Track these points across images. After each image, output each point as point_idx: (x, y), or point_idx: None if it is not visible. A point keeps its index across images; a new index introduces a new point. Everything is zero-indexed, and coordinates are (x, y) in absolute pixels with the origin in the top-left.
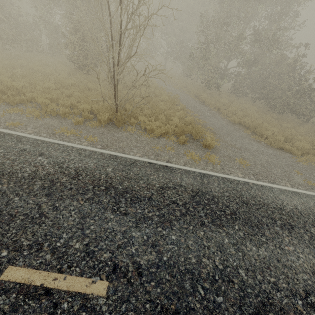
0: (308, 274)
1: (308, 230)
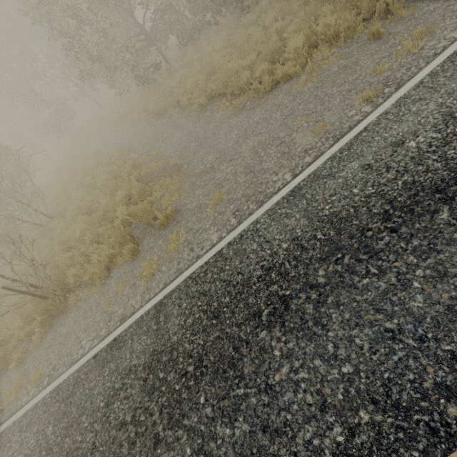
0: (313, 419)
1: (314, 283)
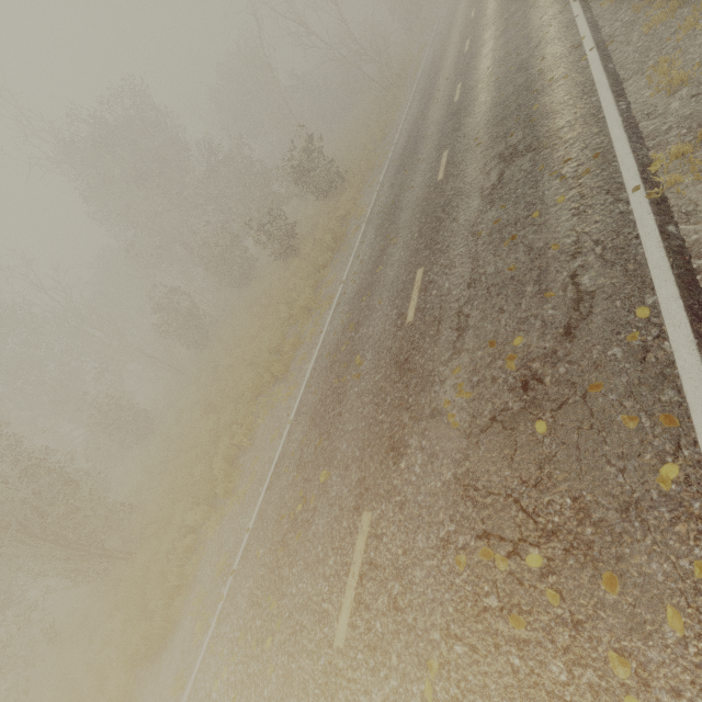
0: None
1: None
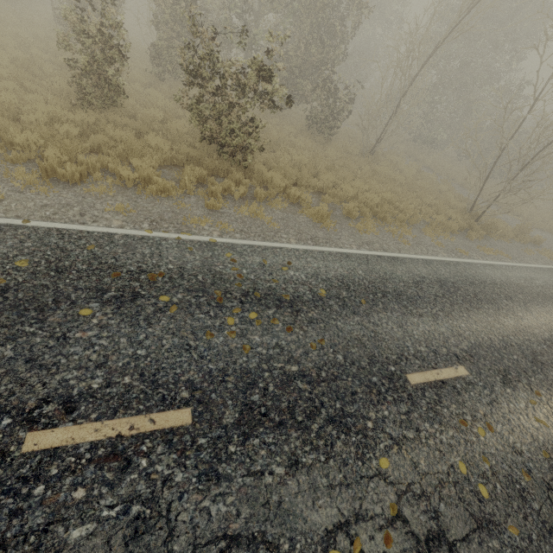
0: None
1: None
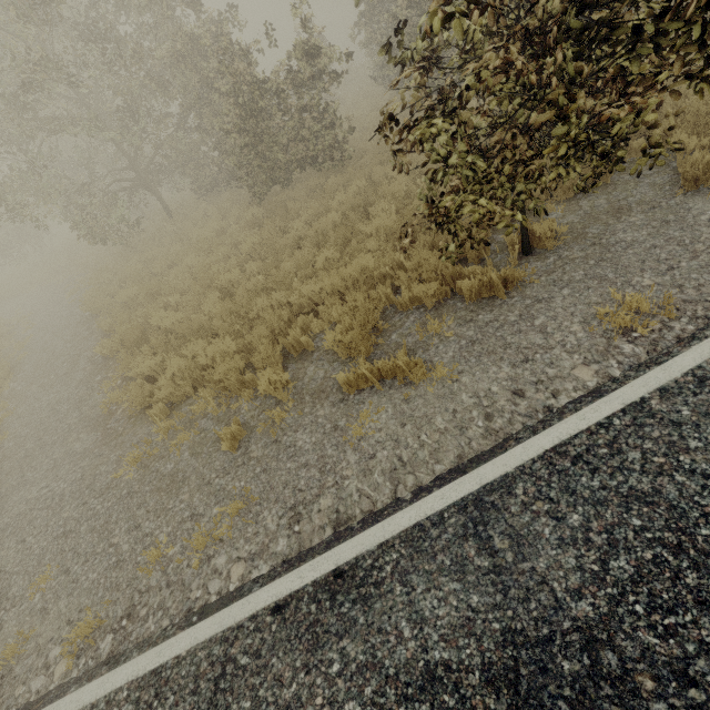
0: None
1: None
